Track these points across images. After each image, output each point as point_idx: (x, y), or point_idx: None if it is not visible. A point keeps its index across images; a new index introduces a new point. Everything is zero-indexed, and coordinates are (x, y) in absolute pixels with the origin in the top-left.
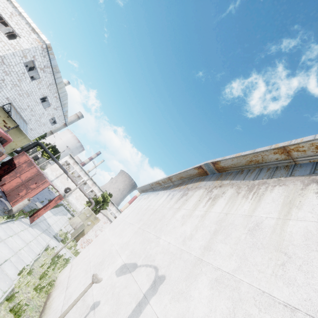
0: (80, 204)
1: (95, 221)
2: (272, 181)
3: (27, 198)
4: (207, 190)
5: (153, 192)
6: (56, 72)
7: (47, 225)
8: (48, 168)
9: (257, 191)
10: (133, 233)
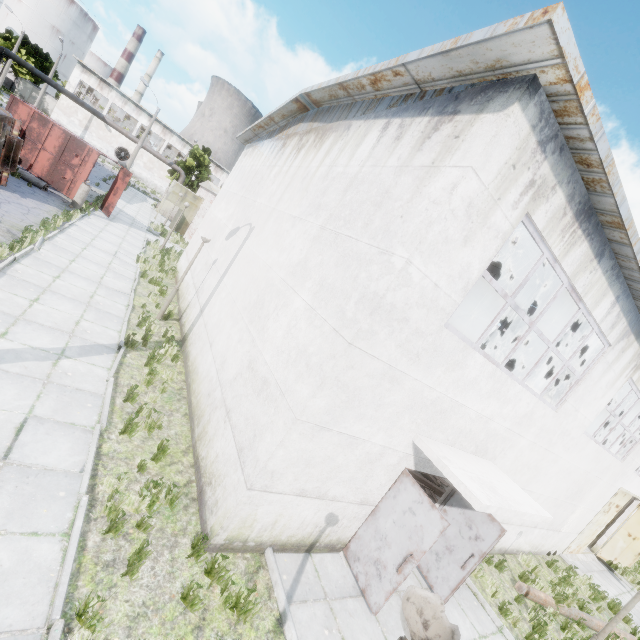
0: (160, 178)
1: (197, 202)
2: (335, 125)
3: (83, 182)
4: (300, 138)
5: (259, 143)
6: None
7: (130, 218)
8: (55, 109)
9: (323, 138)
10: (237, 203)
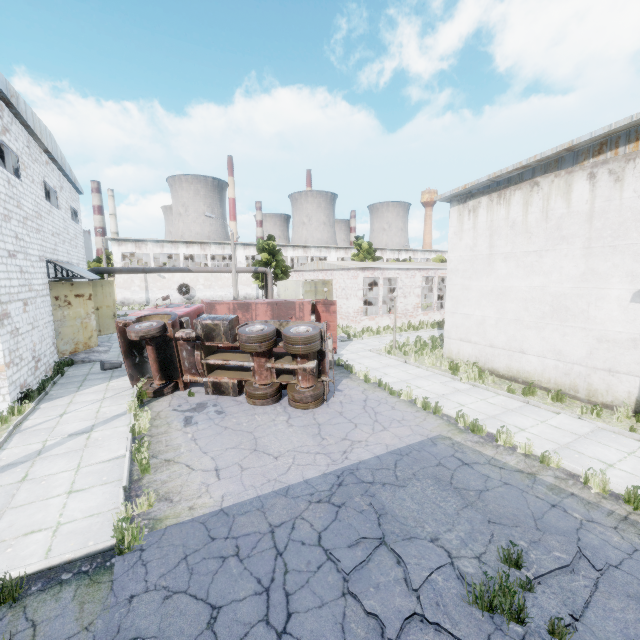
0: (221, 288)
1: (327, 287)
2: None
3: None
4: None
5: (507, 186)
6: (16, 103)
7: None
8: (117, 290)
9: None
10: (580, 259)
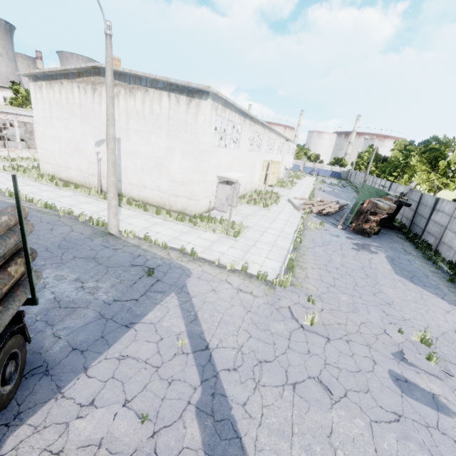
0: None
1: None
2: (136, 87)
3: None
4: None
5: (52, 80)
6: None
7: None
8: None
9: (133, 93)
10: (80, 125)
